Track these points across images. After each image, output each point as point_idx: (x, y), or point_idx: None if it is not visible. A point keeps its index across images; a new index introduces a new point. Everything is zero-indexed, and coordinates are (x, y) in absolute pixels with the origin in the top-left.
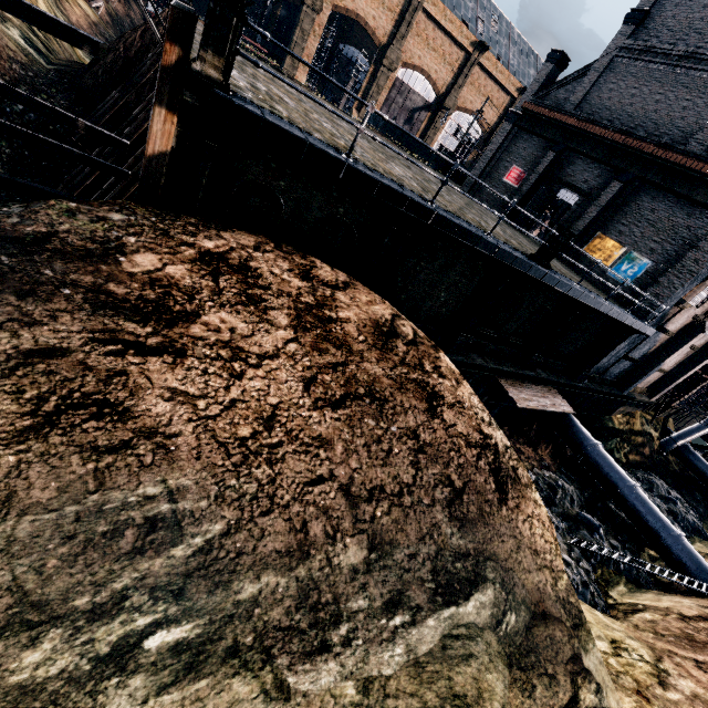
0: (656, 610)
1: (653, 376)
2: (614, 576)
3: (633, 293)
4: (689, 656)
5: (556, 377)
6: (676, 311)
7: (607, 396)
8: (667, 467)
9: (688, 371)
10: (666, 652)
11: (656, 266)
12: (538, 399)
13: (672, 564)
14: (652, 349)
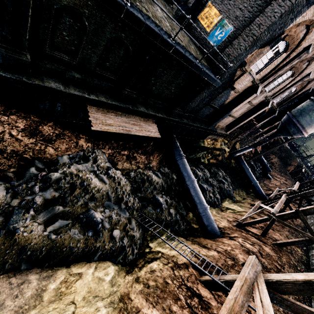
0: (165, 258)
1: (228, 120)
2: (161, 231)
3: (217, 54)
4: (146, 313)
5: (155, 112)
6: (242, 73)
7: (199, 129)
8: (229, 165)
9: (247, 118)
10: (131, 312)
11: (235, 31)
12: (125, 125)
13: (198, 222)
14: (227, 101)
